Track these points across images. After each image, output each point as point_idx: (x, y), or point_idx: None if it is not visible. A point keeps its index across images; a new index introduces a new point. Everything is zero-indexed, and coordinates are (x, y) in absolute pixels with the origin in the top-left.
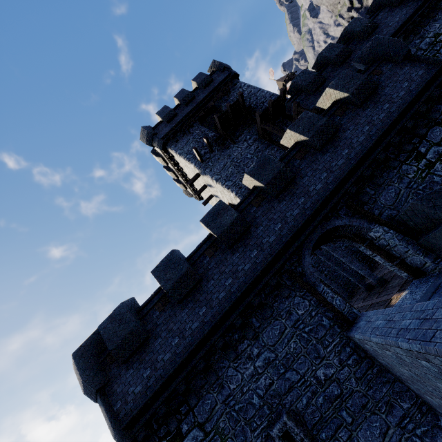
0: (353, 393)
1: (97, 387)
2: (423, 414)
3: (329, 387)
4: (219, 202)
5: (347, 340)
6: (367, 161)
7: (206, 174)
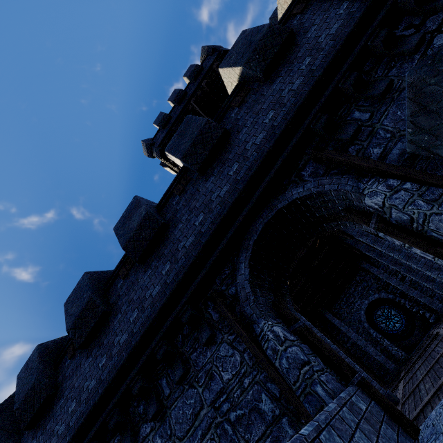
0: None
1: None
2: None
3: None
4: (133, 199)
5: None
6: (345, 62)
7: None
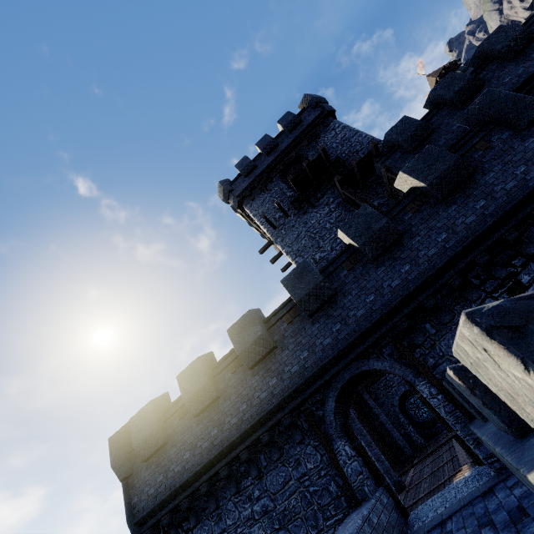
0: None
1: (121, 477)
2: None
3: None
4: (247, 313)
5: None
6: (431, 288)
7: (277, 244)
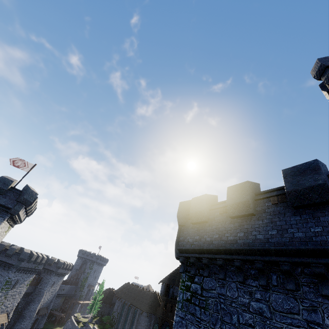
0: None
1: (179, 223)
2: None
3: None
4: (312, 161)
5: None
6: None
7: None
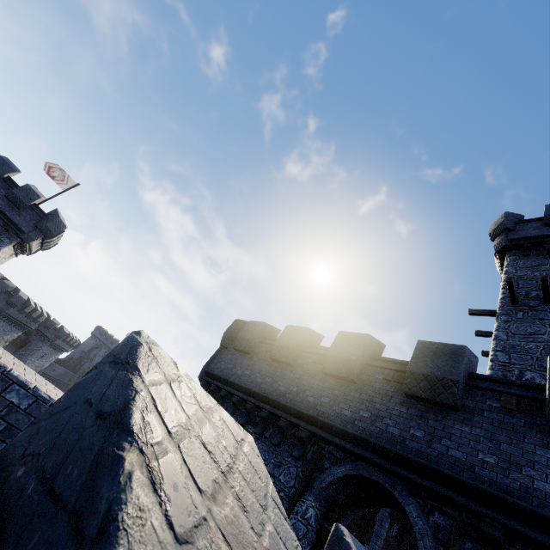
0: None
1: (222, 343)
2: None
3: None
4: (365, 335)
5: None
6: None
7: (497, 320)
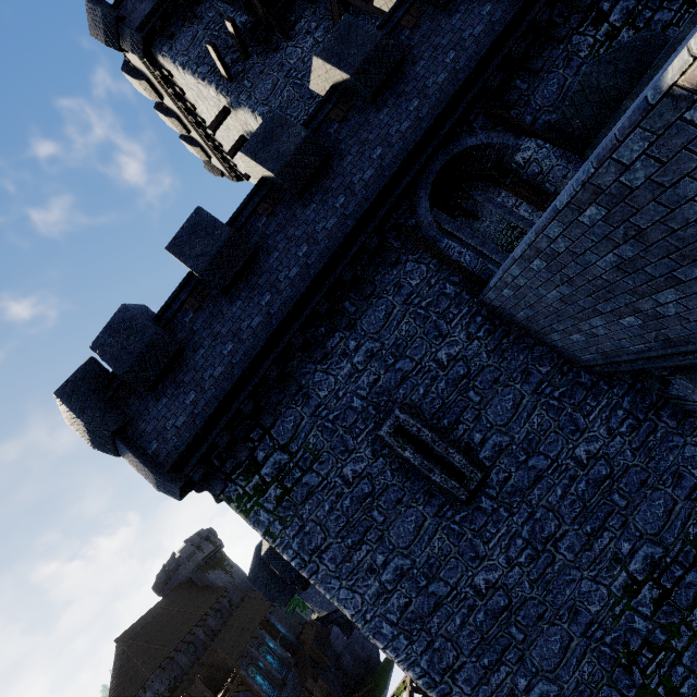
0: (483, 369)
1: (113, 428)
2: (563, 374)
3: (453, 368)
4: (271, 114)
5: (478, 307)
6: (520, 27)
7: (242, 105)
